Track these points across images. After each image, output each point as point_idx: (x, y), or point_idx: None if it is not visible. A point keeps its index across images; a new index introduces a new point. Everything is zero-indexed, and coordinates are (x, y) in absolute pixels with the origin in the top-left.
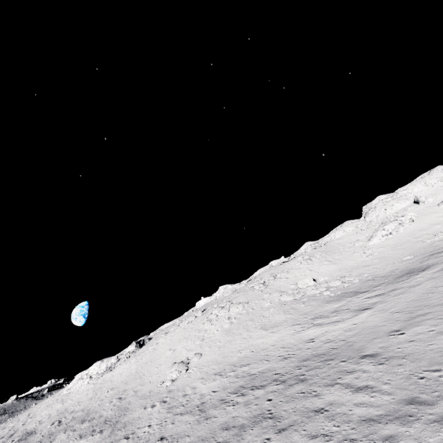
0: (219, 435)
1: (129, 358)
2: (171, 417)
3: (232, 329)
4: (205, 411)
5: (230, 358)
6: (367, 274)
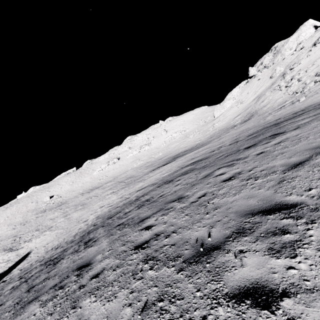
0: None
1: None
2: None
3: (2, 223)
4: None
5: None
6: (65, 198)
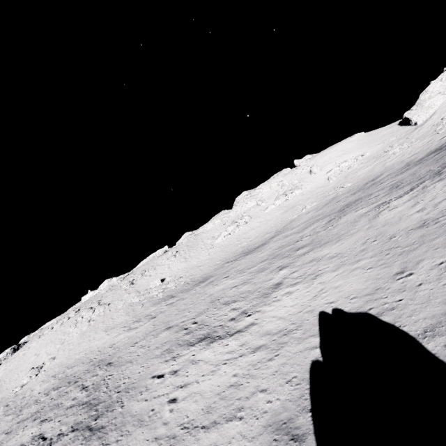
0: (12, 427)
1: (0, 365)
2: (2, 418)
3: (87, 331)
4: (22, 410)
5: (70, 361)
6: (192, 276)
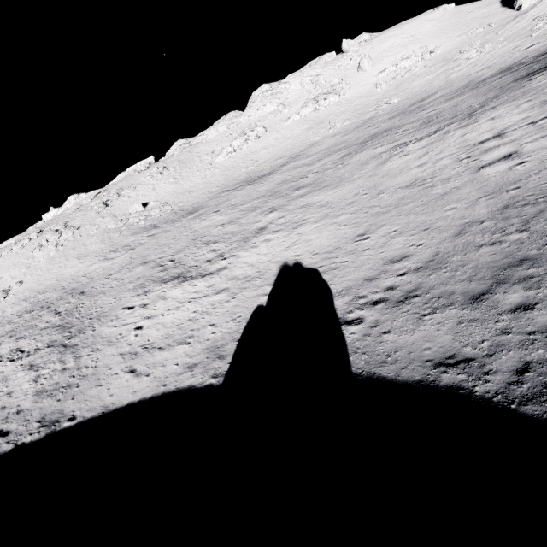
0: None
1: None
2: None
3: (56, 257)
4: None
5: (41, 286)
6: (182, 204)
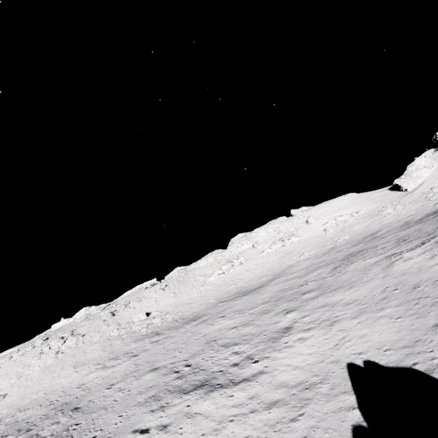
0: None
1: None
2: None
3: (52, 365)
4: None
5: (24, 401)
6: (181, 313)
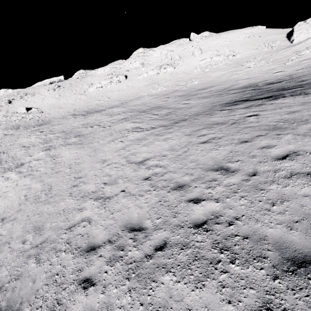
0: None
1: None
2: None
3: None
4: None
5: None
6: (48, 115)
